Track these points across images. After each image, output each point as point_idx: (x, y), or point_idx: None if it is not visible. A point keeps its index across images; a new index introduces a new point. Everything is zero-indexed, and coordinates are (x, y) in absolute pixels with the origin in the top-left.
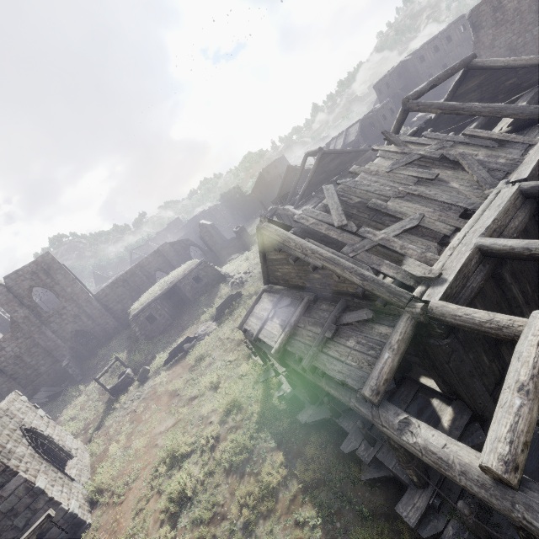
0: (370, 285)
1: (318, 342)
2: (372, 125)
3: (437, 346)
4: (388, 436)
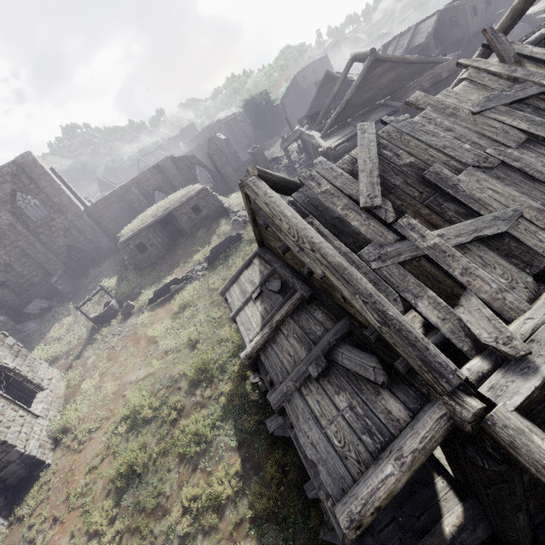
0: (391, 336)
1: (297, 375)
2: (453, 23)
3: (478, 466)
4: None
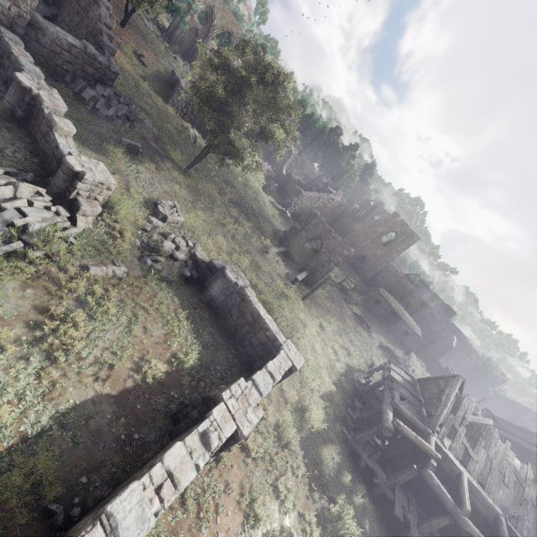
0: (436, 417)
1: (403, 394)
2: None
3: None
4: (378, 408)
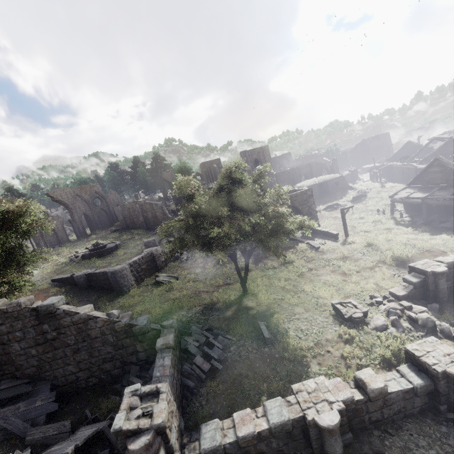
0: None
1: (448, 193)
2: None
3: None
4: None
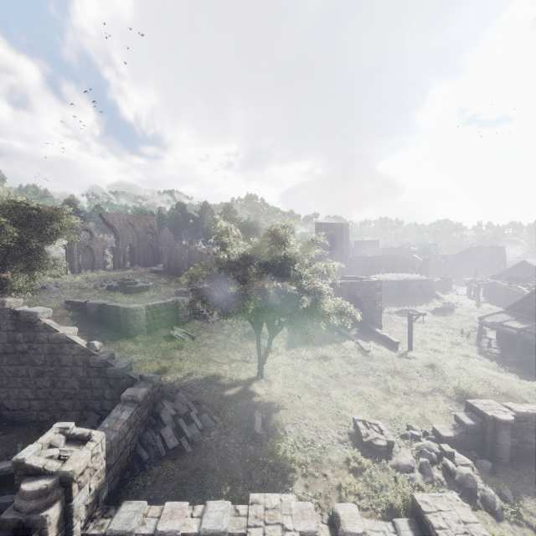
0: None
1: None
2: None
3: None
4: None
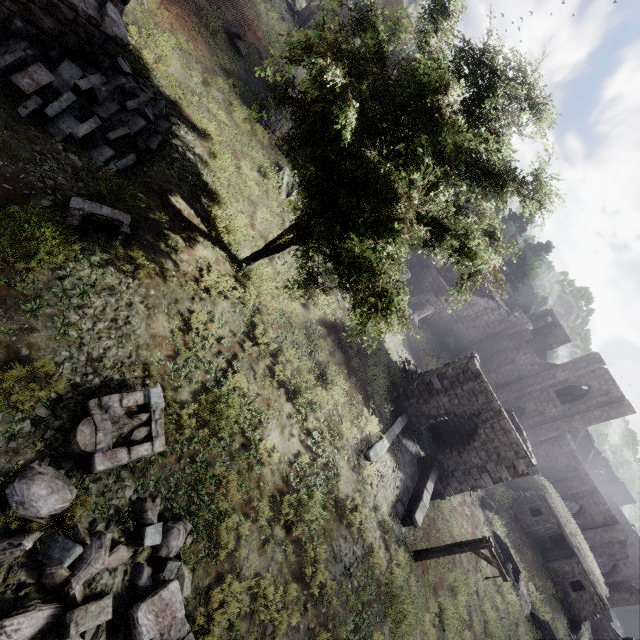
0: None
1: None
2: None
3: None
4: None
